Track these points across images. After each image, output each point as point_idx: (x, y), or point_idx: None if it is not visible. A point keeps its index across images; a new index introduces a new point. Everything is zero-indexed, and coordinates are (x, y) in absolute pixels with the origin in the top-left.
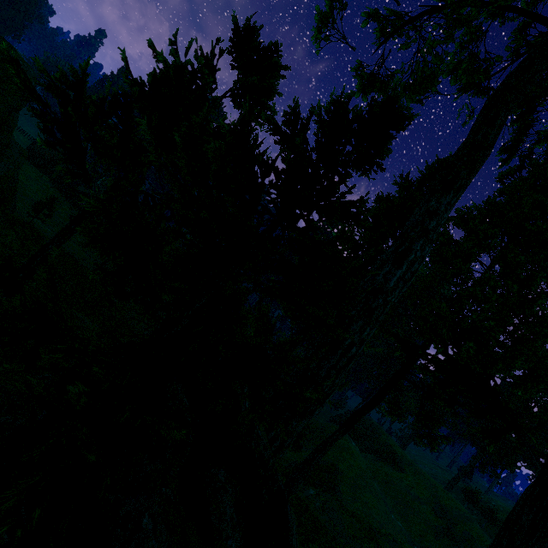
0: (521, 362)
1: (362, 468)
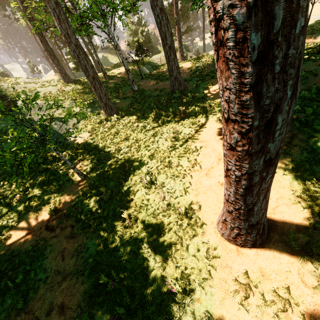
0: None
1: None
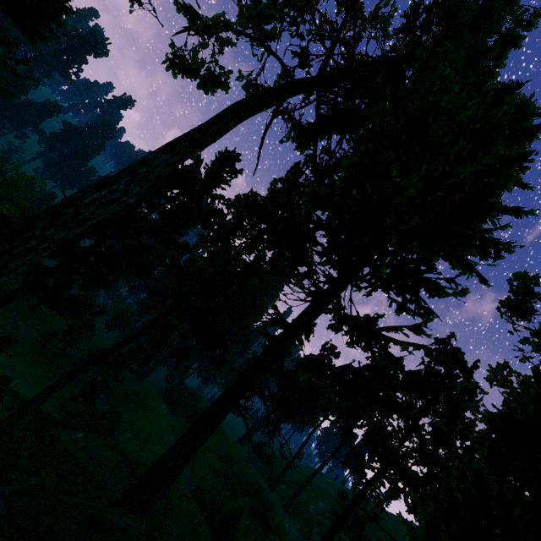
0: (219, 297)
1: (163, 426)
